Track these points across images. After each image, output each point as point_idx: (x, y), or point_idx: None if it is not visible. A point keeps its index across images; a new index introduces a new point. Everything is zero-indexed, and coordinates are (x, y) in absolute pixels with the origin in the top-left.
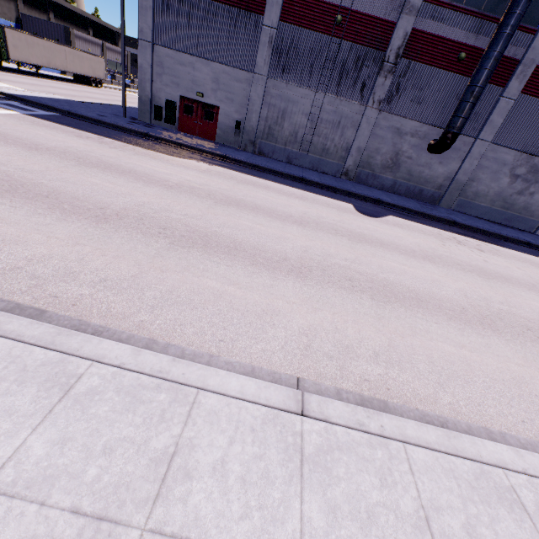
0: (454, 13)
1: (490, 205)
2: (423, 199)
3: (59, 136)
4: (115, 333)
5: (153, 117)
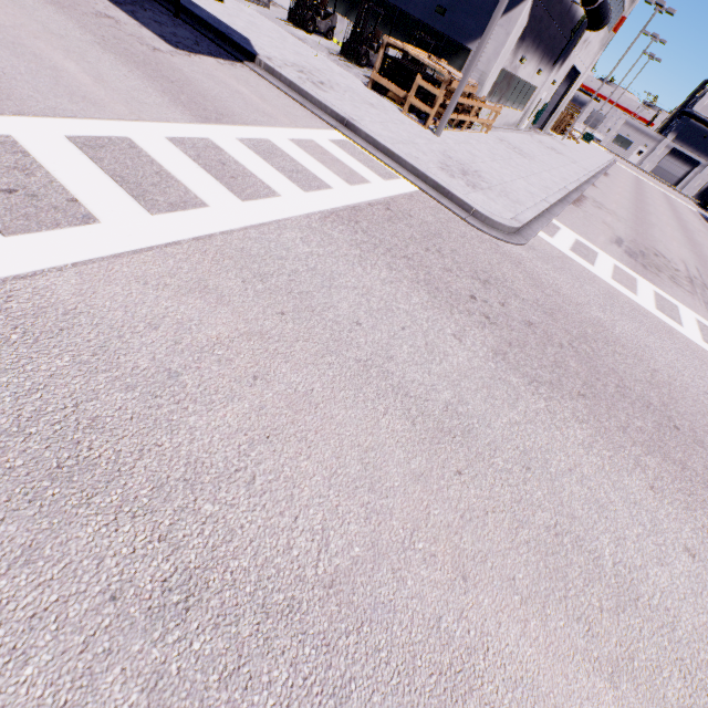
0: None
1: None
2: None
3: (683, 206)
4: (610, 167)
5: None
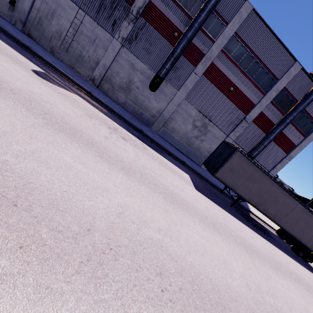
0: (175, 5)
1: (180, 140)
2: (142, 120)
3: None
4: None
5: None
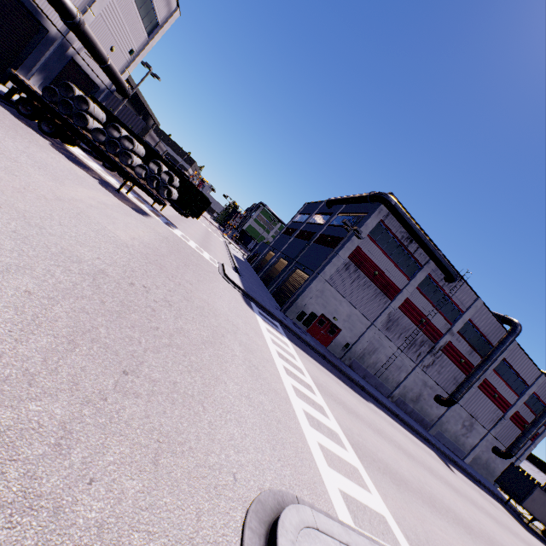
0: (464, 341)
1: (449, 438)
2: (422, 424)
3: (344, 392)
4: None
5: (295, 316)
